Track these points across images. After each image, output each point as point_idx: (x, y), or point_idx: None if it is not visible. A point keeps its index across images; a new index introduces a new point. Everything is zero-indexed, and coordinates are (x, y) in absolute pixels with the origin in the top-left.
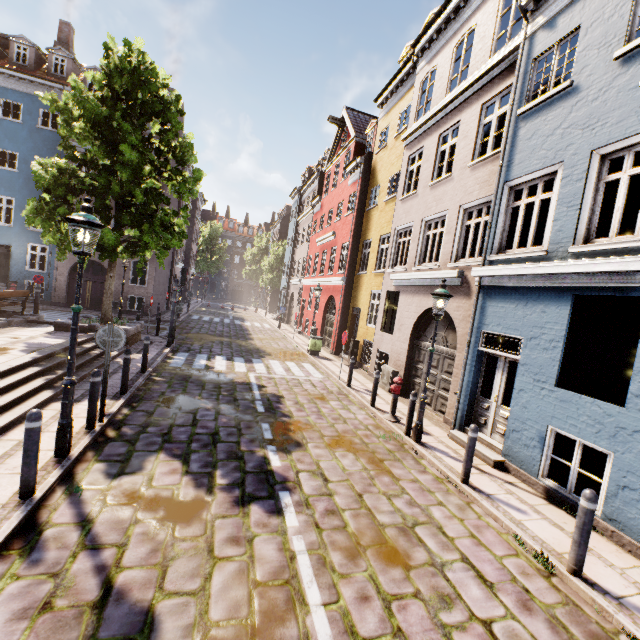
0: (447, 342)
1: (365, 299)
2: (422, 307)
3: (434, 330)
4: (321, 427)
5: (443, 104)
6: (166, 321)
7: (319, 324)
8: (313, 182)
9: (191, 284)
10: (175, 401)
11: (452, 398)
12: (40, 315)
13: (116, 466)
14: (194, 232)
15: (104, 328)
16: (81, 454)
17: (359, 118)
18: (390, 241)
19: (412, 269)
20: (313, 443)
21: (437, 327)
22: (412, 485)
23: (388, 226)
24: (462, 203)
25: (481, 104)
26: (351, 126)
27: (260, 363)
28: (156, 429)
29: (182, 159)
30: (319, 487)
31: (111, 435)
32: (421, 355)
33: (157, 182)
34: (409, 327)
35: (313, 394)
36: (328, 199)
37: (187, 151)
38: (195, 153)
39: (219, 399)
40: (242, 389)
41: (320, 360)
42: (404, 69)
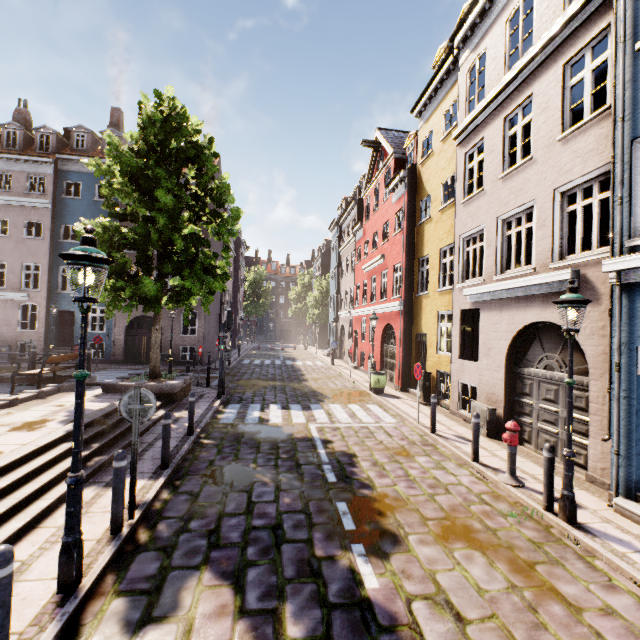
0: (566, 366)
1: (431, 323)
2: (517, 324)
3: (569, 353)
4: (417, 503)
5: (504, 82)
6: (217, 369)
7: (377, 356)
8: (351, 210)
9: (240, 328)
10: (225, 473)
11: (596, 446)
12: (92, 376)
13: (141, 603)
14: (239, 278)
15: (130, 393)
16: (97, 581)
17: (394, 136)
18: (455, 252)
19: (493, 279)
20: (415, 534)
21: (545, 347)
22: (609, 623)
23: (448, 236)
24: (557, 186)
25: (562, 65)
26: (387, 144)
27: (319, 409)
28: (200, 523)
29: (219, 200)
30: (453, 637)
31: (142, 539)
32: (526, 386)
33: (197, 227)
34: (501, 351)
35: (391, 448)
36: (370, 223)
37: (224, 192)
38: (232, 193)
39: (278, 466)
40: (304, 448)
41: (387, 399)
42: (442, 68)
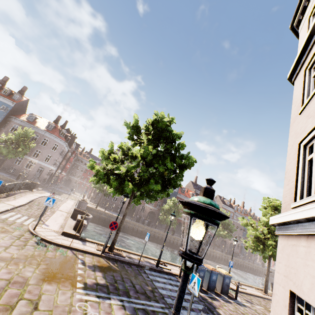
0: None
1: None
2: None
3: None
4: None
5: None
6: None
7: None
8: None
9: None
10: None
11: None
12: None
13: None
14: None
15: None
16: None
17: None
18: None
19: None
20: None
21: None
22: None
23: None
24: None
25: None
26: None
27: None
28: None
29: None
30: None
31: None
32: None
33: None
34: None
35: None
36: None
37: None
38: None
39: None
40: None
41: None
42: None
